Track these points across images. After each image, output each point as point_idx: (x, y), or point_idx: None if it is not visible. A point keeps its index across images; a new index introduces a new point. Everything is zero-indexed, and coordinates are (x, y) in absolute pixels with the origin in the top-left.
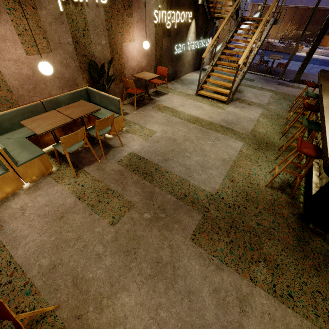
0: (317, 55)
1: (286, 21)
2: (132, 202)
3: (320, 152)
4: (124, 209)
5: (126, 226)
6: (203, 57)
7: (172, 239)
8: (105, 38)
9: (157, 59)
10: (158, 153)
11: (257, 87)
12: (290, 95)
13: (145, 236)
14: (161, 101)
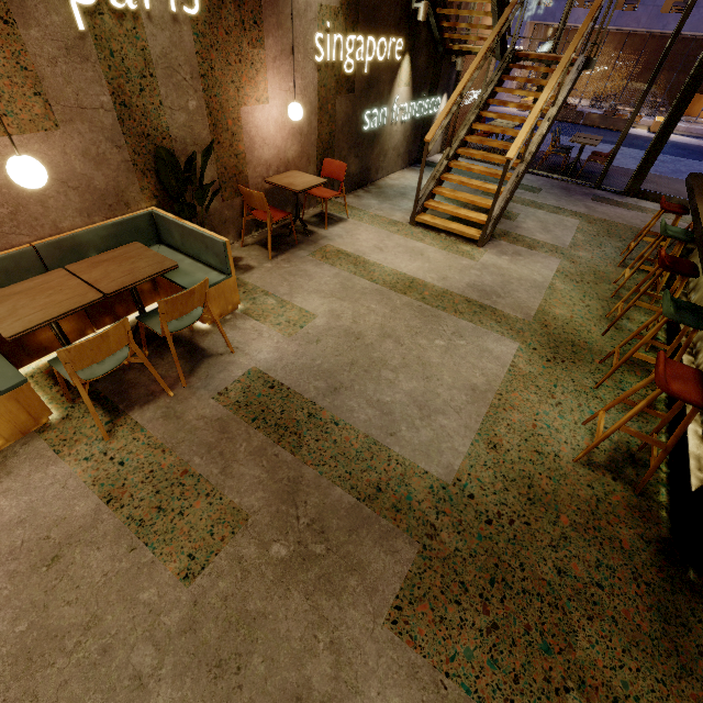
0: (672, 134)
1: (605, 62)
2: (244, 510)
3: None
4: (222, 531)
5: (223, 583)
6: (427, 140)
7: (340, 624)
8: (196, 96)
9: (322, 142)
10: (316, 372)
11: (548, 206)
12: (621, 225)
13: (269, 613)
14: (330, 237)
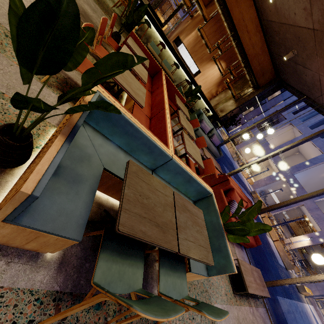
0: None
1: None
2: None
3: None
4: None
5: None
6: None
7: None
8: None
9: None
10: None
11: None
12: None
13: None
14: None
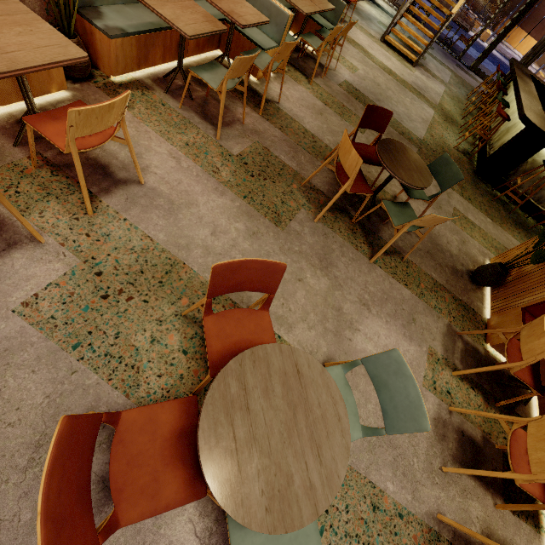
0: None
1: None
2: None
3: (509, 118)
4: None
5: (371, 137)
6: None
7: None
8: None
9: None
10: (369, 92)
11: (438, 60)
12: (467, 83)
13: None
14: None
